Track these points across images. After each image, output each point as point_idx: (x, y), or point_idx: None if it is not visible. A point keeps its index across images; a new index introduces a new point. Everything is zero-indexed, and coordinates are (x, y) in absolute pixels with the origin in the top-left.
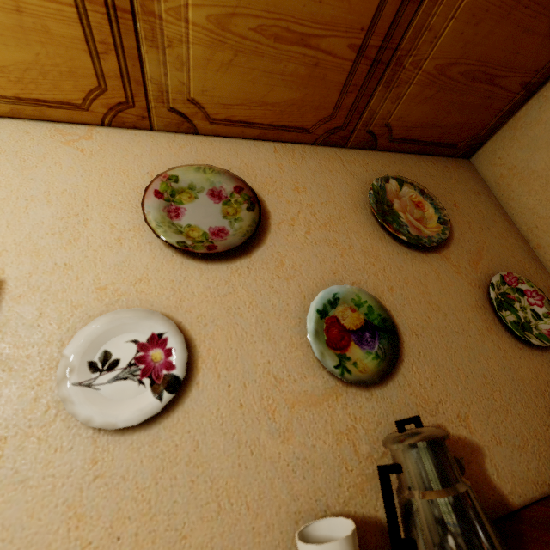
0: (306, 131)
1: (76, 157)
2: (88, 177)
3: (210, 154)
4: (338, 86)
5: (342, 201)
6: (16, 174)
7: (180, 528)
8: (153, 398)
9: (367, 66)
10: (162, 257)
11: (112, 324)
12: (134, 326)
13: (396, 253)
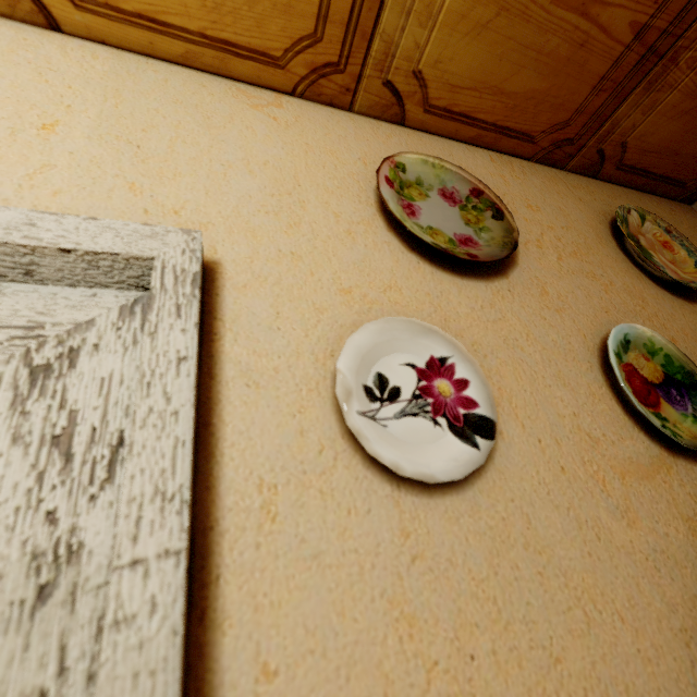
0: (530, 139)
1: (270, 125)
2: (291, 151)
3: (422, 150)
4: (593, 79)
5: (582, 229)
6: (202, 131)
7: (546, 645)
8: (463, 445)
9: (638, 56)
10: (407, 262)
11: (381, 336)
12: (407, 343)
13: (661, 298)
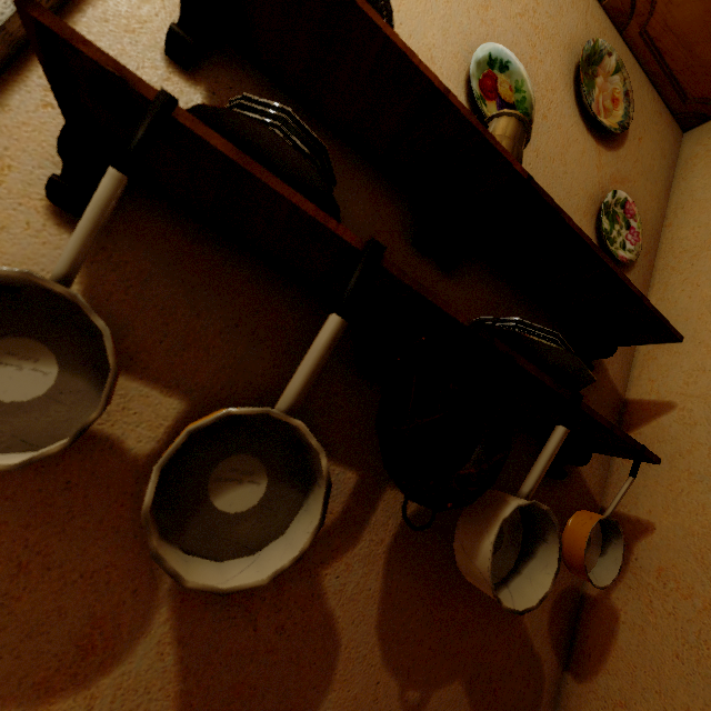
0: None
1: None
2: None
3: None
4: None
5: (562, 31)
6: None
7: None
8: None
9: None
10: None
11: None
12: None
13: (568, 106)
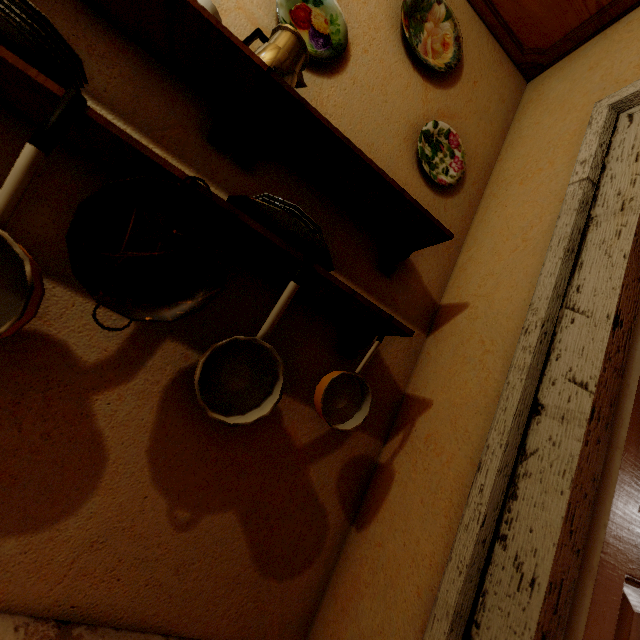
0: None
1: None
2: None
3: None
4: None
5: None
6: None
7: None
8: None
9: None
10: None
11: None
12: None
13: (393, 45)
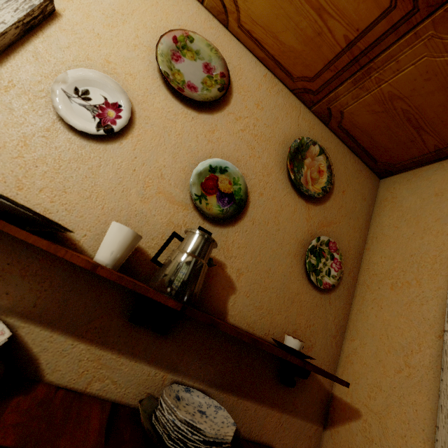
0: (292, 78)
1: None
2: (145, 0)
3: (224, 45)
4: (325, 60)
5: (278, 133)
6: None
7: (66, 187)
8: (95, 128)
9: (349, 59)
10: (152, 74)
11: (100, 80)
12: (110, 91)
13: (282, 182)
